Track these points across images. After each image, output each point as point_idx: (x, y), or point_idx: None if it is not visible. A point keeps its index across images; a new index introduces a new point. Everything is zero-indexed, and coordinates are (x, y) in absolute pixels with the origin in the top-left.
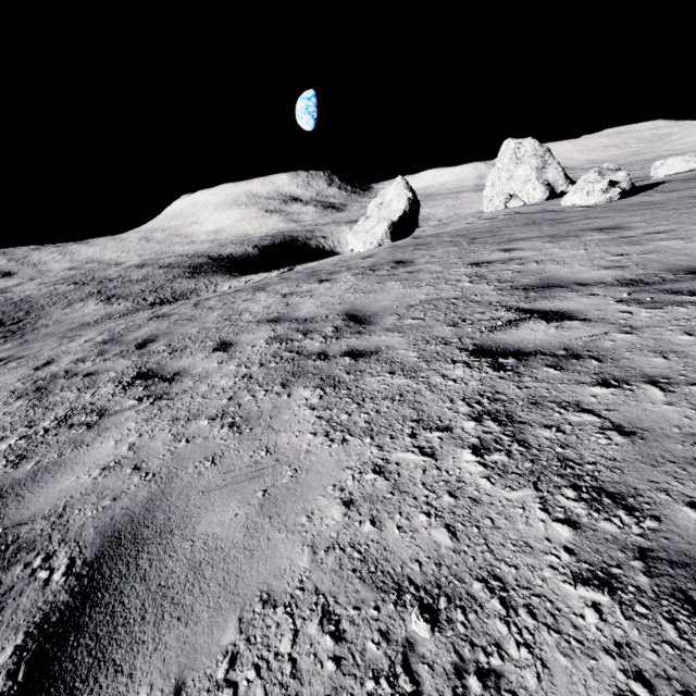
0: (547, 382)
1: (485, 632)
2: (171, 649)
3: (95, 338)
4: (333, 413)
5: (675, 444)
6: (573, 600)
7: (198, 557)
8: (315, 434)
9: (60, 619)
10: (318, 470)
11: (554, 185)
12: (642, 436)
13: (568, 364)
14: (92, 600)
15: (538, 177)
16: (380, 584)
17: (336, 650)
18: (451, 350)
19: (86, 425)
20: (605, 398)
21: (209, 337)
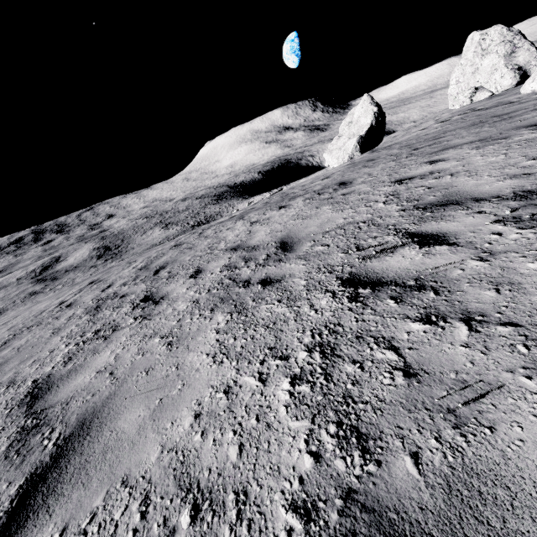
0: (381, 315)
1: (216, 533)
2: (72, 503)
3: (138, 265)
4: (226, 337)
5: (442, 390)
6: (279, 523)
7: (109, 444)
8: (208, 355)
9: (41, 472)
10: (195, 386)
11: (525, 67)
12: (420, 379)
13: (408, 296)
14: (57, 463)
15: (507, 64)
16: (181, 483)
17: (138, 525)
18: (330, 279)
19: (104, 338)
20: (415, 335)
21: (192, 265)
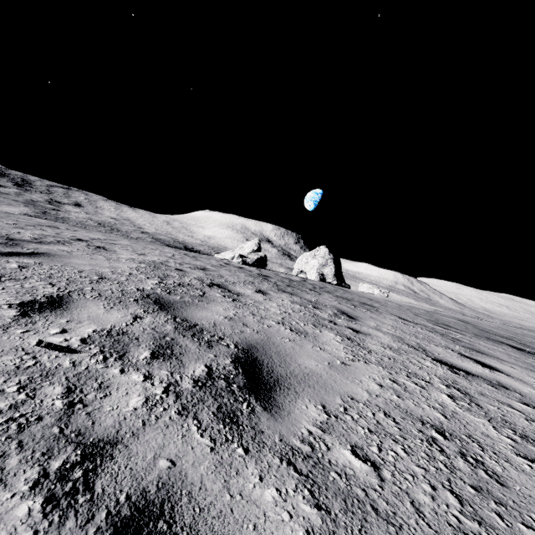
0: None
1: None
2: None
3: None
4: None
5: None
6: None
7: None
8: None
9: None
10: None
11: (326, 276)
12: None
13: None
14: None
15: (318, 268)
16: None
17: None
18: None
19: None
20: None
21: None
